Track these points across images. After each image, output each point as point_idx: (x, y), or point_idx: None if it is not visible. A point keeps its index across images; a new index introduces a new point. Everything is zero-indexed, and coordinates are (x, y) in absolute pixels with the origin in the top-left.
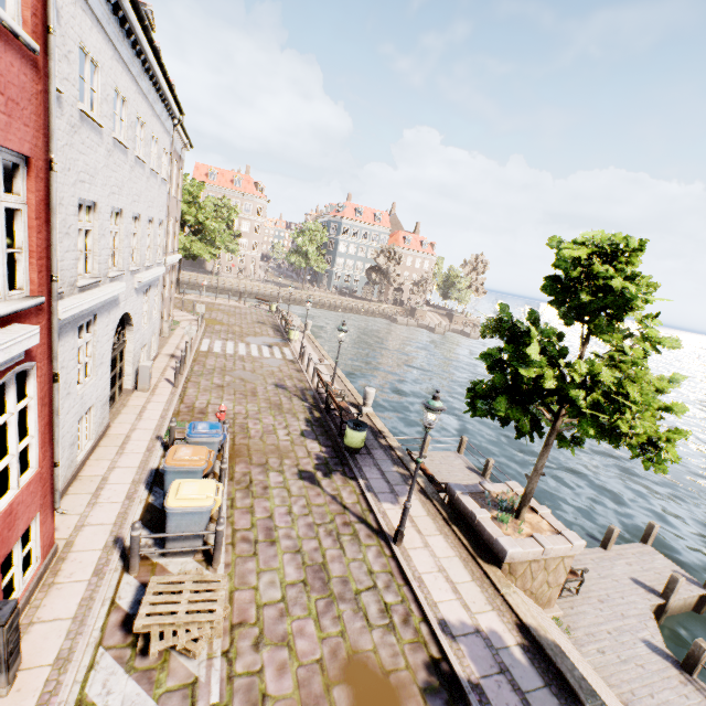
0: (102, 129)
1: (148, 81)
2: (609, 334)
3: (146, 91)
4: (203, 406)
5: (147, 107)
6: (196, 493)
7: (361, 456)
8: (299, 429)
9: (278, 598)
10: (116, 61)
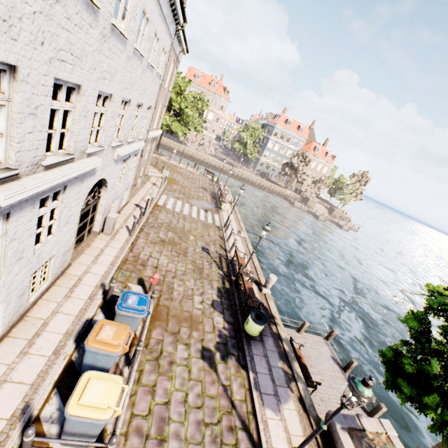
0: (98, 10)
1: None
2: None
3: None
4: (145, 258)
5: (155, 5)
6: (99, 401)
7: (254, 342)
8: (211, 298)
9: None
10: None
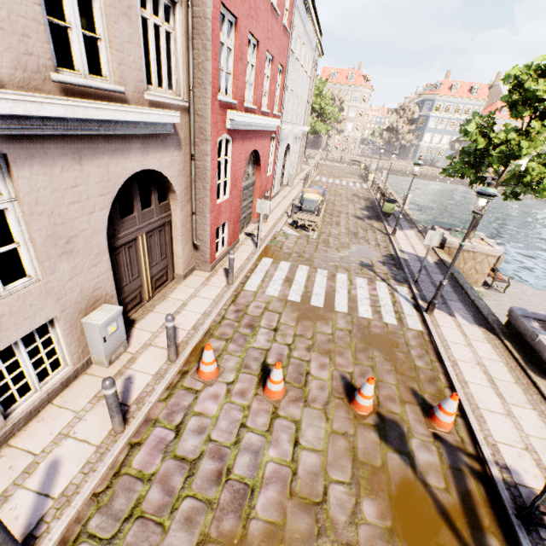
0: (293, 54)
1: (309, 24)
2: (536, 120)
3: (307, 29)
4: None
5: (307, 38)
6: (313, 195)
7: (390, 218)
8: (360, 207)
9: (337, 233)
10: (300, 21)
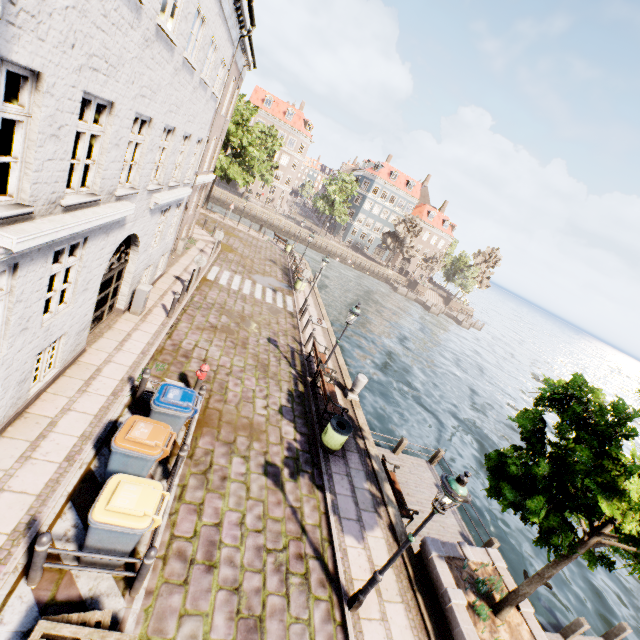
0: (141, 6)
1: None
2: None
3: None
4: (189, 348)
5: (213, 2)
6: (133, 507)
7: (335, 458)
8: (279, 403)
9: None
10: None
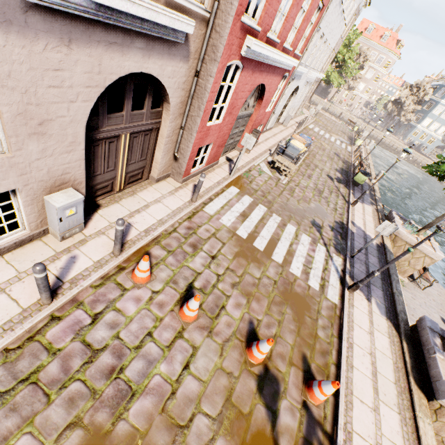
0: None
1: None
2: None
3: None
4: None
5: None
6: (299, 144)
7: (357, 188)
8: (335, 168)
9: (305, 185)
10: None
